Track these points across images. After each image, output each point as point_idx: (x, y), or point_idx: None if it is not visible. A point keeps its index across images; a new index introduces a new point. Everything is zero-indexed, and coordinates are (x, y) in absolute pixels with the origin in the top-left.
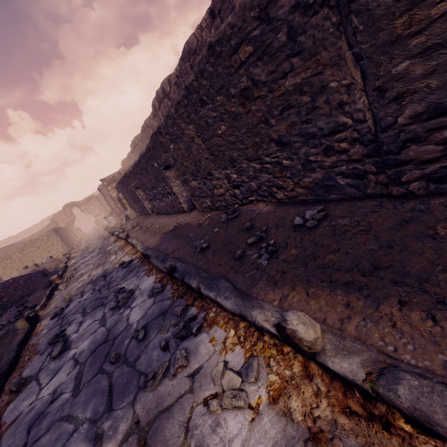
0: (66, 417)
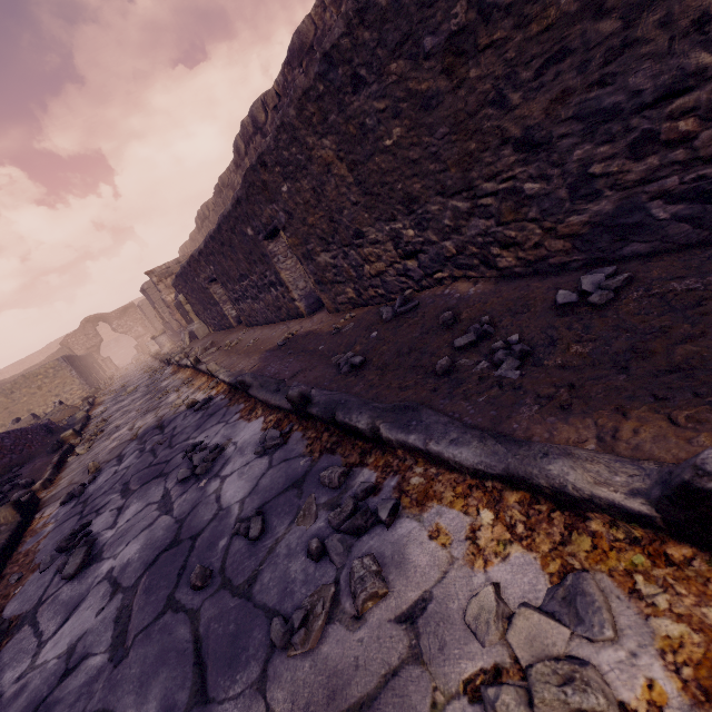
0: None
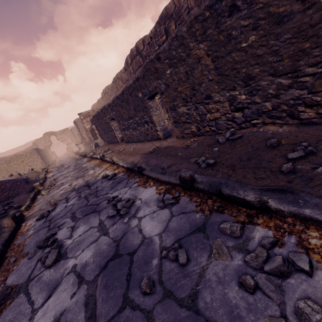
0: None
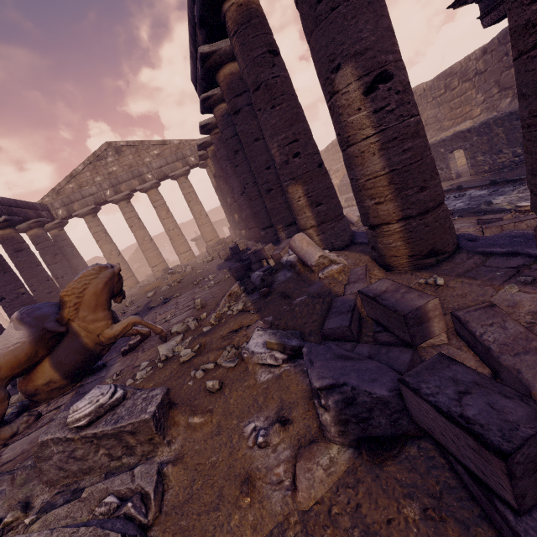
0: (484, 200)
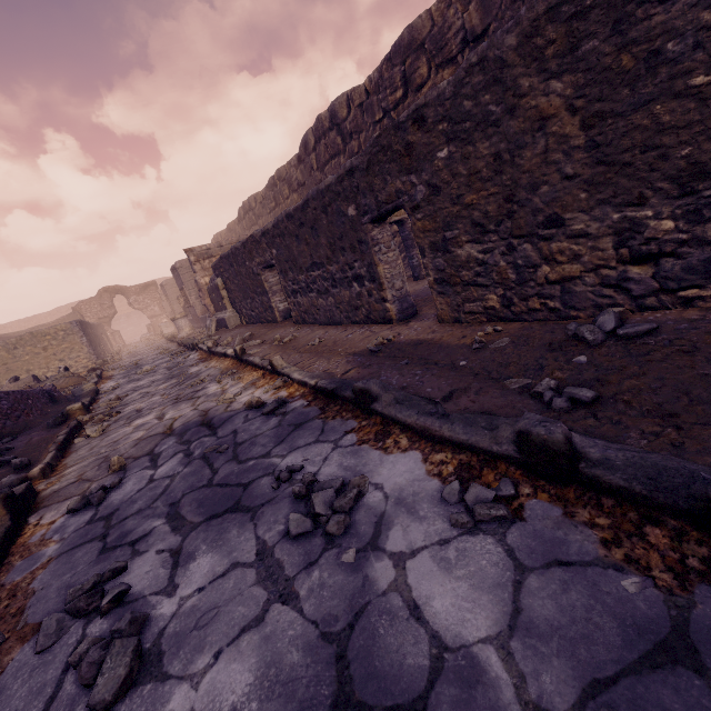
0: None
